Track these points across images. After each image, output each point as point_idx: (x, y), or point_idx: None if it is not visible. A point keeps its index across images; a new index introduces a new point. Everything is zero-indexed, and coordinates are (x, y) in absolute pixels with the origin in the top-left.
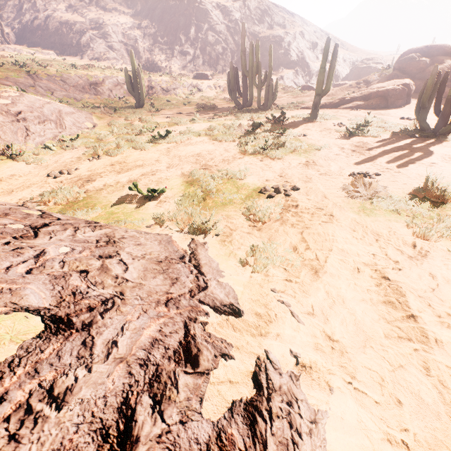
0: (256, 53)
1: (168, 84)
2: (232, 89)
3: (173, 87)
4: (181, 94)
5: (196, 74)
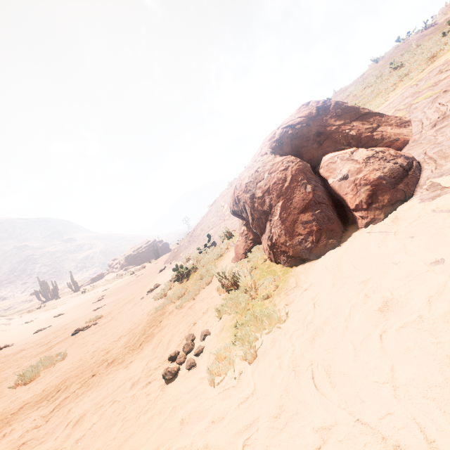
0: (44, 283)
1: (9, 306)
2: (38, 297)
3: (12, 306)
4: (18, 307)
5: (30, 293)
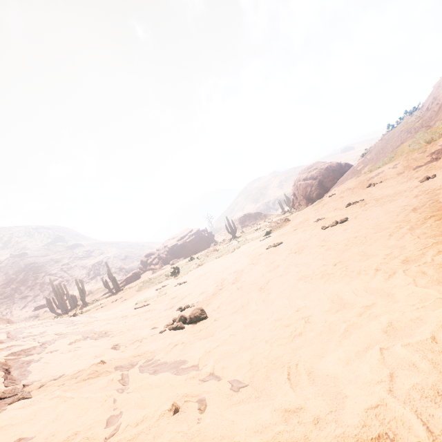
0: (60, 288)
1: None
2: (51, 308)
3: None
4: None
5: (35, 307)
